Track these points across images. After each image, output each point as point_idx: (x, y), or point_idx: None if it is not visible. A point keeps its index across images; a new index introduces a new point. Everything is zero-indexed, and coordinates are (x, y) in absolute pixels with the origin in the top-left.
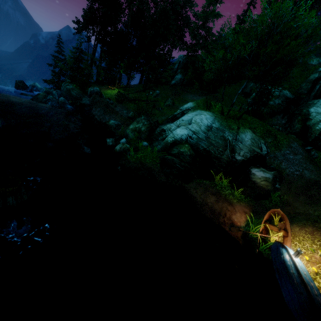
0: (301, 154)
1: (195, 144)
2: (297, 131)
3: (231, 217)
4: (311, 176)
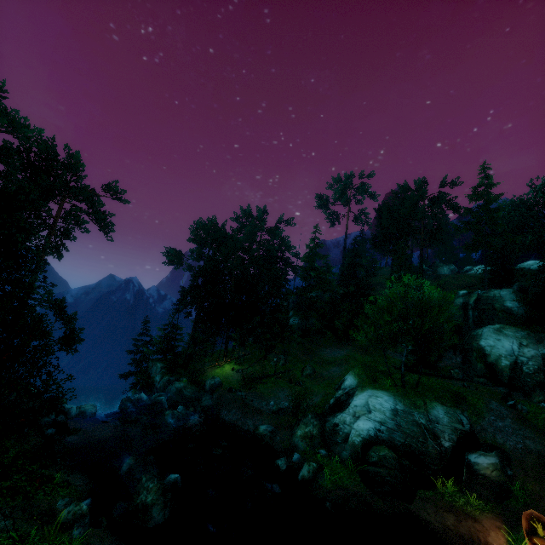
0: (508, 416)
1: (389, 439)
2: (483, 372)
3: (488, 540)
4: (537, 446)
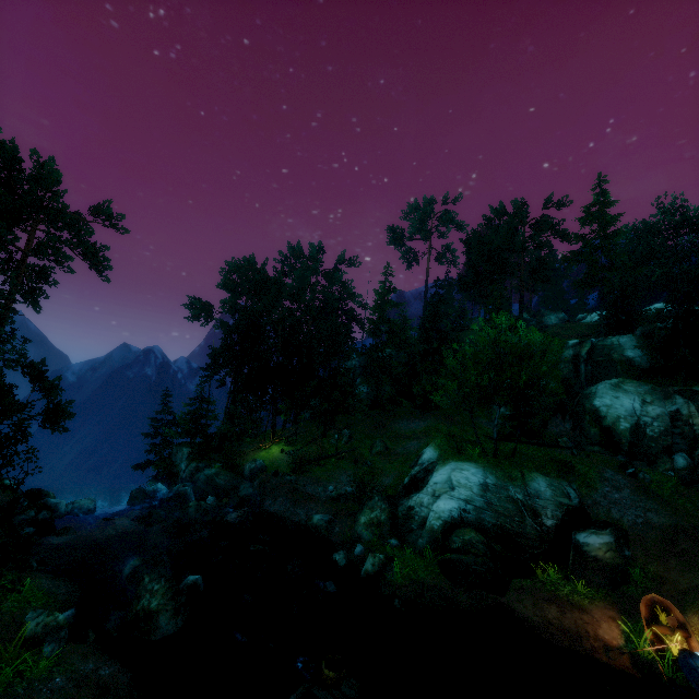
0: (626, 486)
1: (477, 520)
2: (598, 439)
3: (598, 633)
4: (661, 519)
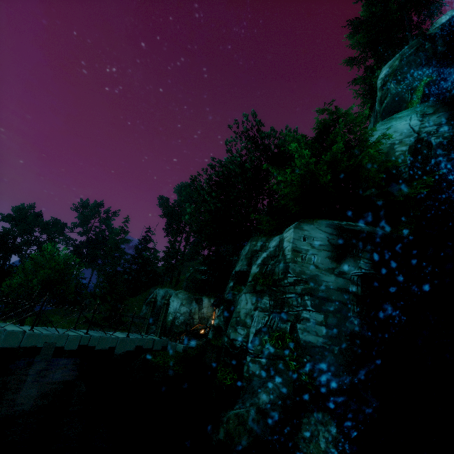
0: None
1: None
2: None
3: None
4: None
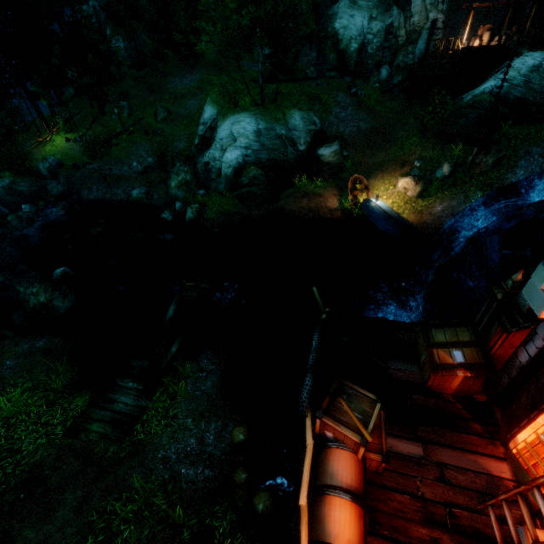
0: (350, 105)
1: (256, 160)
2: (334, 65)
3: (327, 205)
4: (366, 125)
